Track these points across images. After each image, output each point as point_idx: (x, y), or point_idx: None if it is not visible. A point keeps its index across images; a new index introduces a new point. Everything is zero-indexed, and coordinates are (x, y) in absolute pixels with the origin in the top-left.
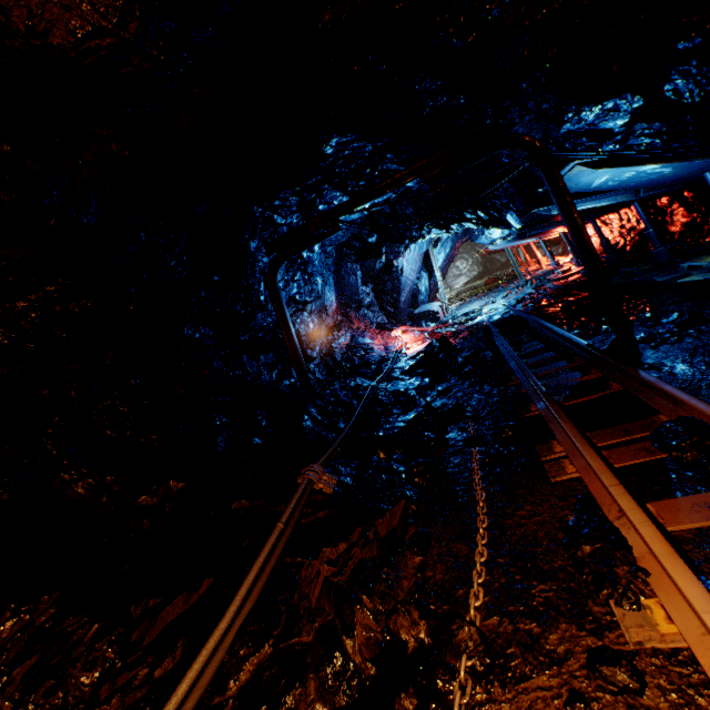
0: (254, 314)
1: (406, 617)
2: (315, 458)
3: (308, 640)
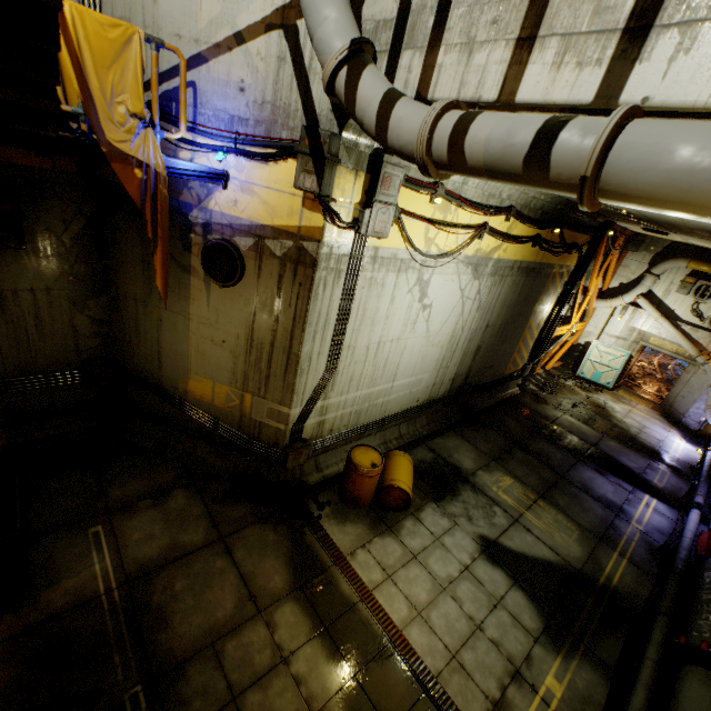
0: None
1: None
2: None
3: None
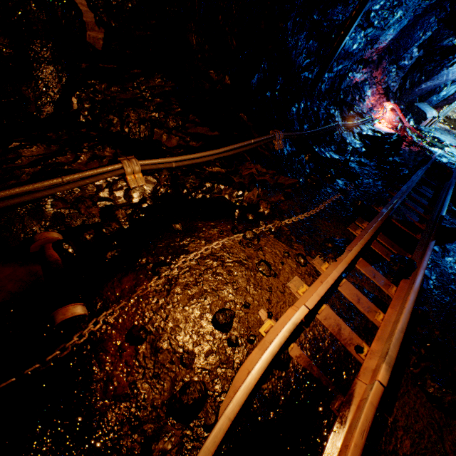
0: (337, 4)
1: (266, 205)
2: (282, 130)
3: (235, 181)
